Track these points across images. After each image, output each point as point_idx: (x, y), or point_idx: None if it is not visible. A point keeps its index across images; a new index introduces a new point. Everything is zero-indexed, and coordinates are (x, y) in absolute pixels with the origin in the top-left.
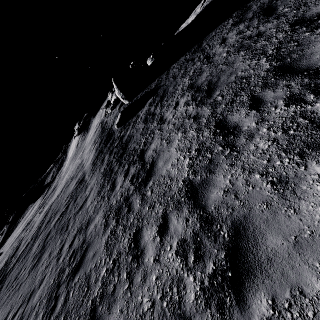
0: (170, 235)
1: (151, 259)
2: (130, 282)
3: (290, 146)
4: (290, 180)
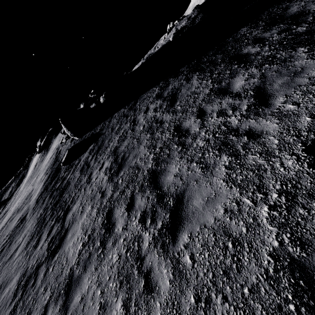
0: None
1: None
2: None
3: (122, 270)
4: (107, 309)
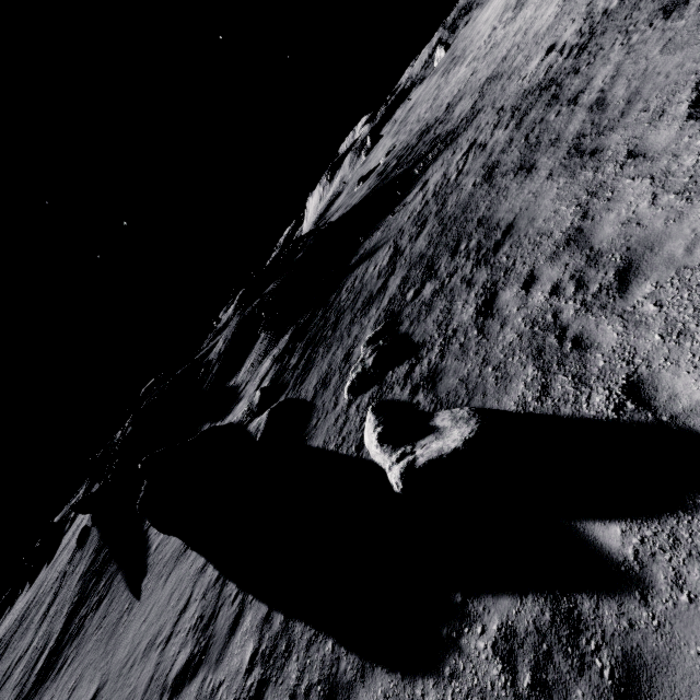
0: None
1: None
2: None
3: None
4: None
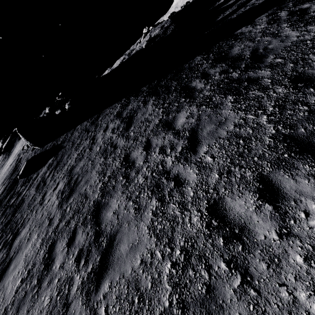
0: None
1: None
2: None
3: None
4: None
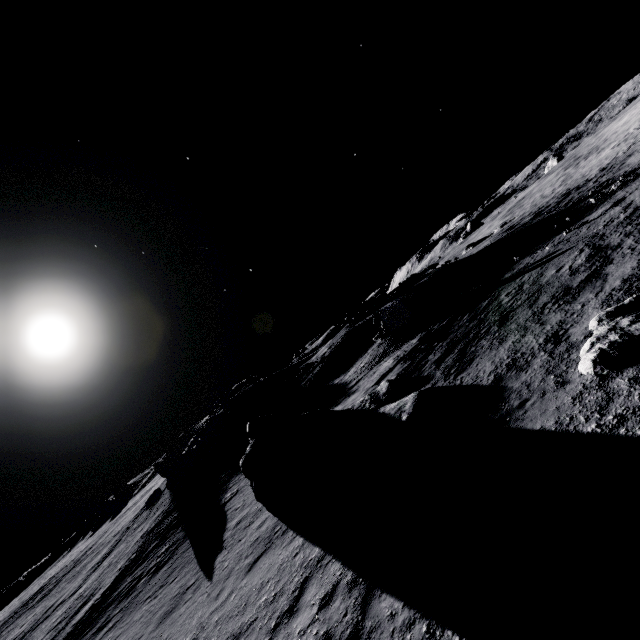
0: None
1: None
2: None
3: None
4: None
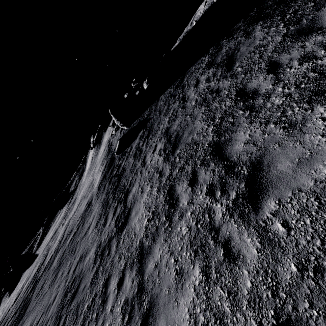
0: (122, 291)
1: (109, 308)
2: (96, 323)
3: (194, 240)
4: (184, 275)
